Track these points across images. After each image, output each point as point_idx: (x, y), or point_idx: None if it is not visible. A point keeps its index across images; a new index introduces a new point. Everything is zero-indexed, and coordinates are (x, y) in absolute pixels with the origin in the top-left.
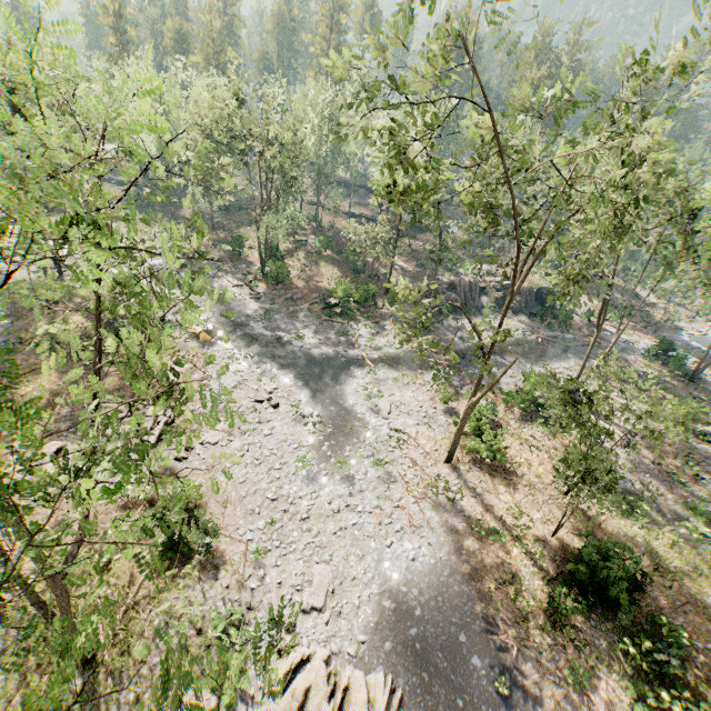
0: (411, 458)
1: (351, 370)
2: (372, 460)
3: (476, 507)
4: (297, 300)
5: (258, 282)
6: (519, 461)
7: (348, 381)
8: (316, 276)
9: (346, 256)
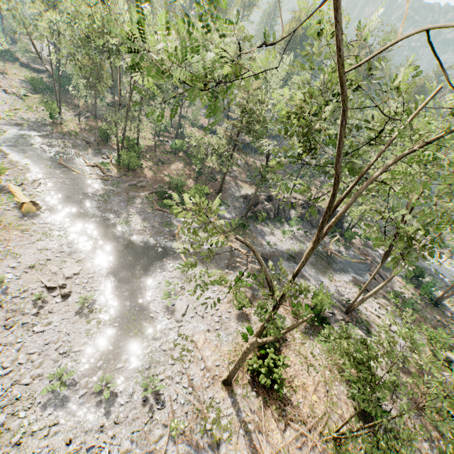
0: (189, 375)
1: (163, 262)
2: (146, 375)
3: (242, 450)
4: (140, 187)
5: (112, 166)
6: (296, 384)
7: (155, 273)
8: (165, 170)
9: (192, 158)
